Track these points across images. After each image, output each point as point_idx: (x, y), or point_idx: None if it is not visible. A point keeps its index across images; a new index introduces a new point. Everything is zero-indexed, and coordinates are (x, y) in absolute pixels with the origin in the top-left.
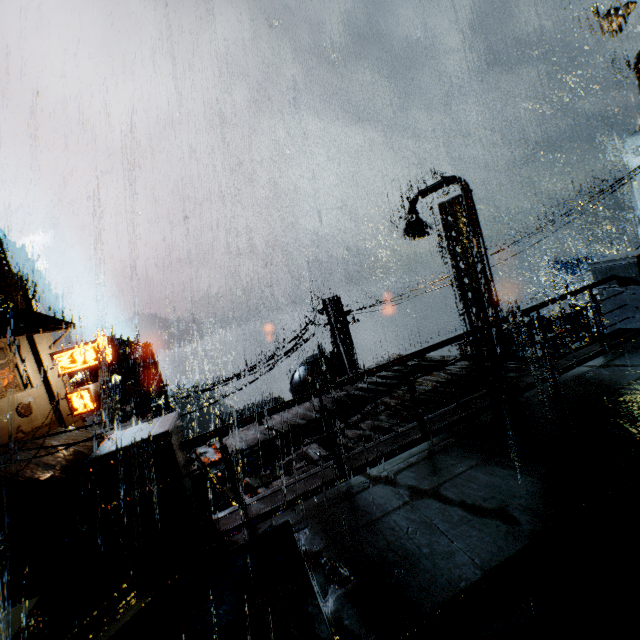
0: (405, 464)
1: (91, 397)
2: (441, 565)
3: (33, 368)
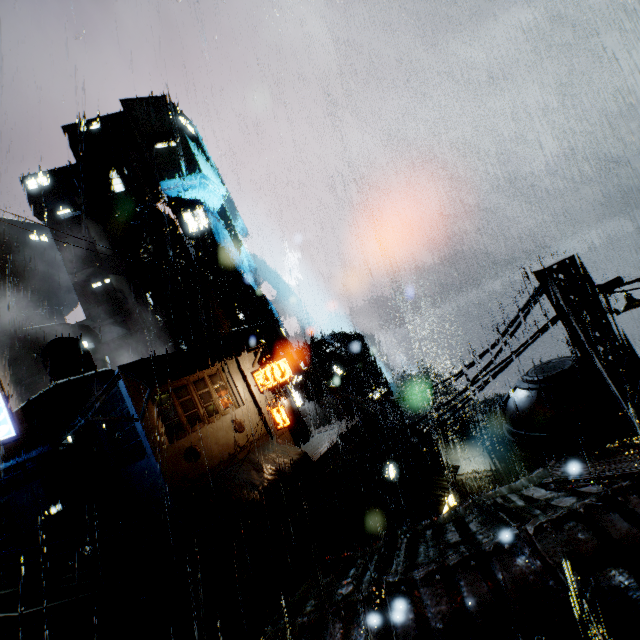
0: None
1: (286, 413)
2: None
3: (242, 387)
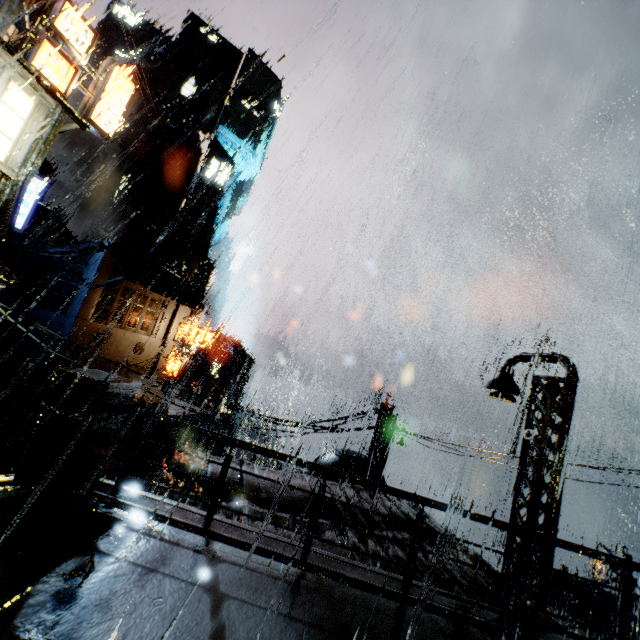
0: (244, 562)
1: (180, 367)
2: (128, 639)
3: (165, 325)
